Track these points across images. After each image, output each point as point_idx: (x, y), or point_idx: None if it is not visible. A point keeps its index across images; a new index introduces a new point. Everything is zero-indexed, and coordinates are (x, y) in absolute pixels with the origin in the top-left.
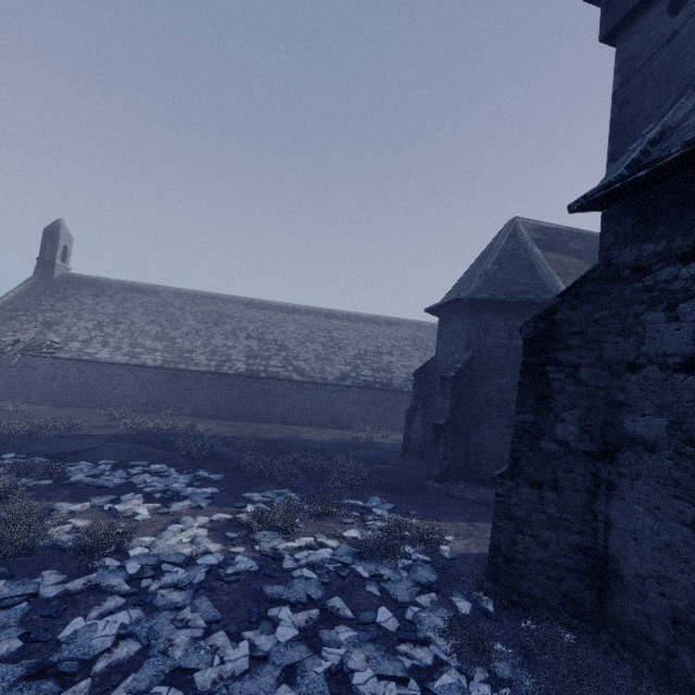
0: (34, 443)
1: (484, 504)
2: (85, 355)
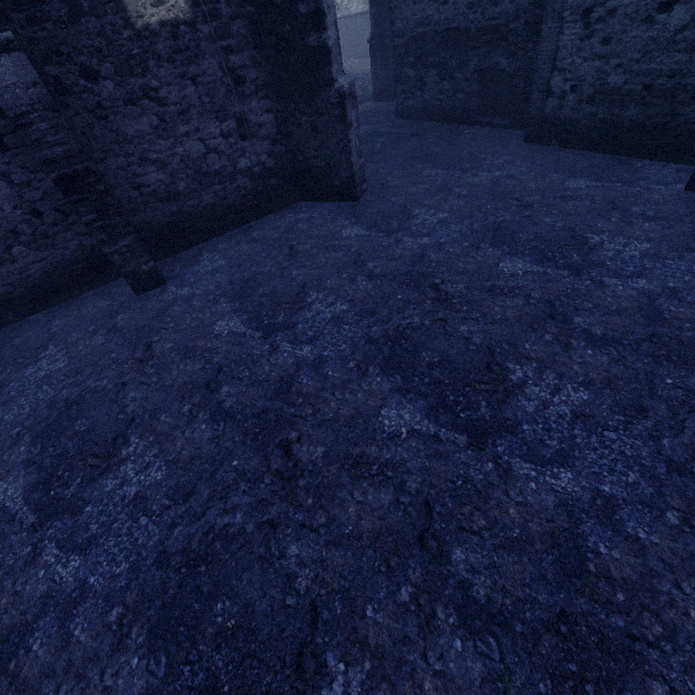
0: None
1: None
2: (346, 12)
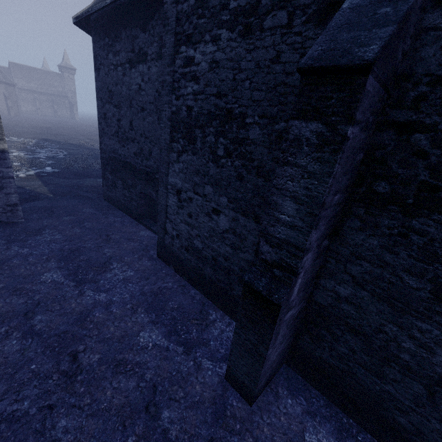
0: (75, 147)
1: (77, 186)
2: None
